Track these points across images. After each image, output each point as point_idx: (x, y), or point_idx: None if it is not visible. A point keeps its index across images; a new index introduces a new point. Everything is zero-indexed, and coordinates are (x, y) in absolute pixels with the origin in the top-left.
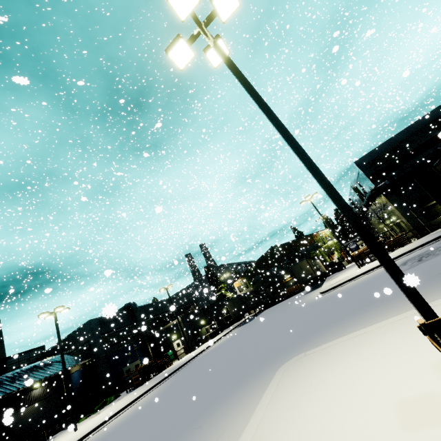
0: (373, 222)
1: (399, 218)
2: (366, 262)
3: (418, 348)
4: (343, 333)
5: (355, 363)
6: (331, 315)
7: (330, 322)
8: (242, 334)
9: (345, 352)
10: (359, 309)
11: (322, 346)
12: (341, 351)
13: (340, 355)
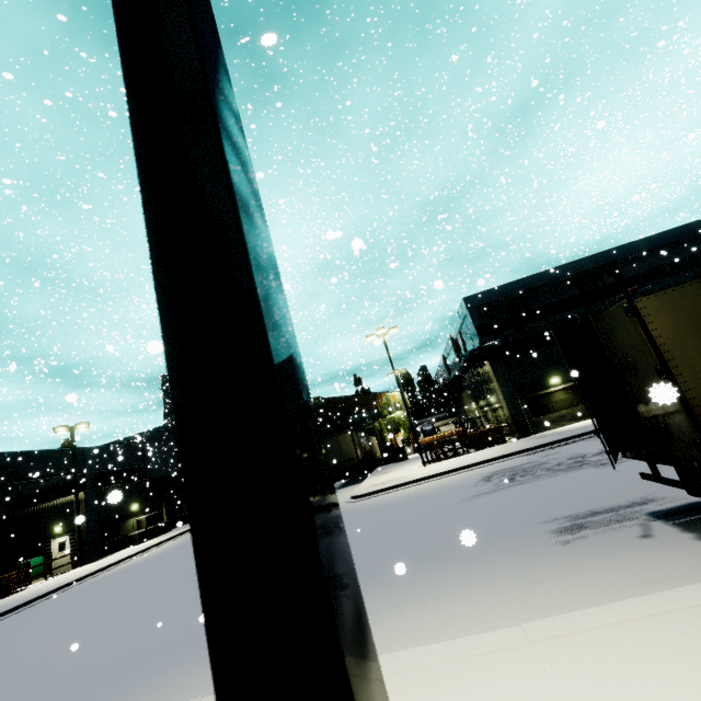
0: (464, 399)
1: (499, 402)
2: (436, 459)
3: None
4: None
5: None
6: None
7: None
8: (189, 549)
9: None
10: (387, 563)
11: None
12: None
13: None
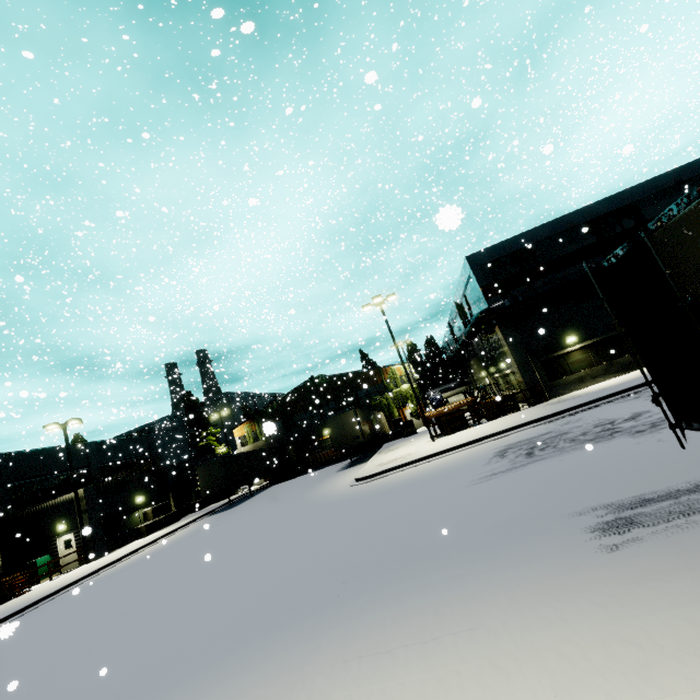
0: (473, 367)
1: (510, 367)
2: (445, 433)
3: None
4: (292, 696)
5: None
6: (328, 565)
7: (309, 598)
8: (189, 543)
9: None
10: (383, 573)
11: None
12: None
13: None
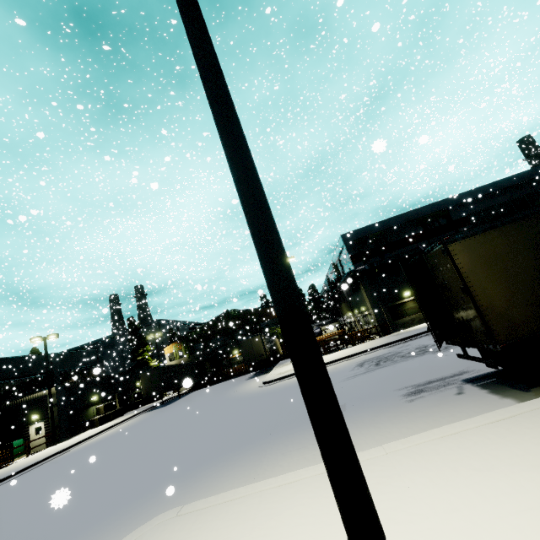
0: (343, 308)
1: (368, 310)
2: (324, 353)
3: None
4: (258, 467)
5: None
6: (259, 423)
7: (252, 437)
8: (142, 426)
9: (235, 532)
10: (295, 422)
11: (211, 501)
12: (231, 524)
13: (224, 538)
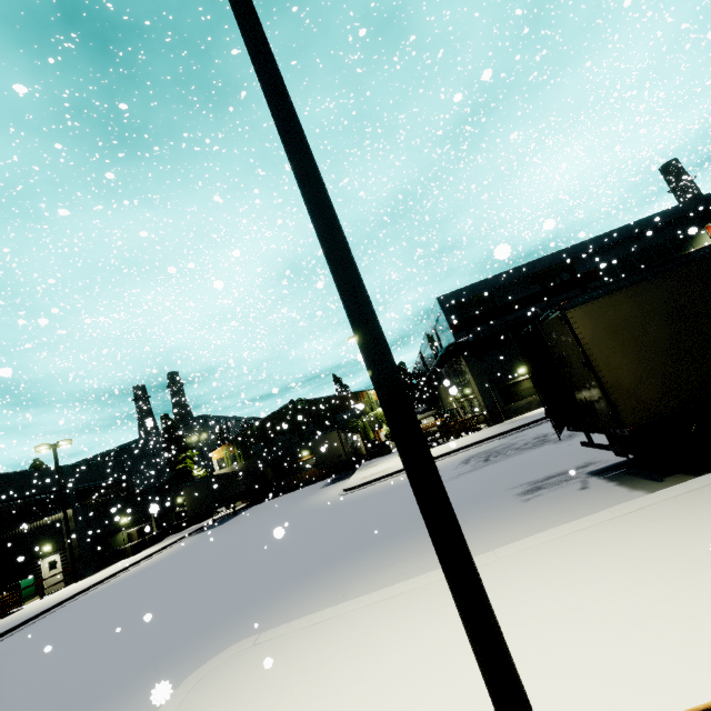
0: (441, 392)
1: (473, 393)
2: None
3: (458, 677)
4: (346, 587)
5: (331, 699)
6: (342, 538)
7: (336, 554)
8: (191, 552)
9: (327, 654)
10: (387, 534)
11: (294, 626)
12: (321, 647)
13: (314, 661)
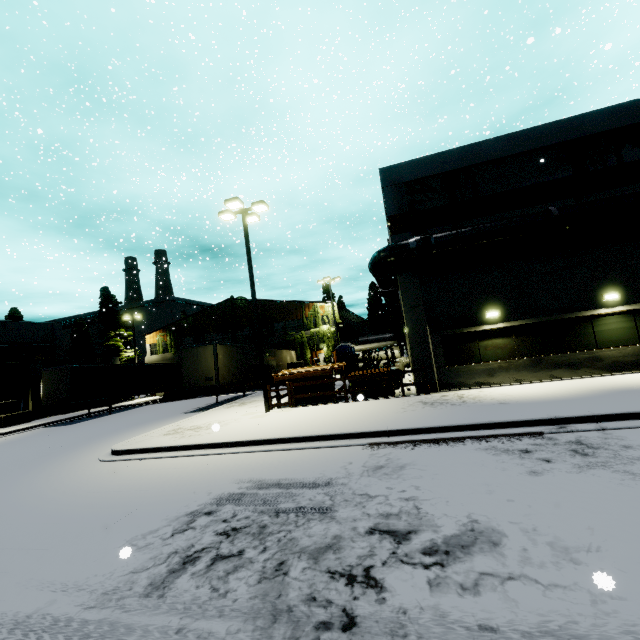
0: None
1: None
2: (287, 403)
3: None
4: None
5: None
6: None
7: None
8: None
9: None
10: None
11: None
12: None
13: None
